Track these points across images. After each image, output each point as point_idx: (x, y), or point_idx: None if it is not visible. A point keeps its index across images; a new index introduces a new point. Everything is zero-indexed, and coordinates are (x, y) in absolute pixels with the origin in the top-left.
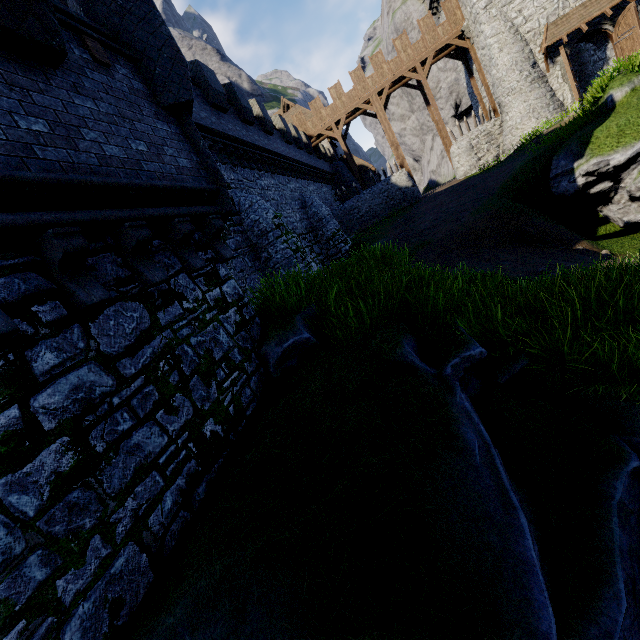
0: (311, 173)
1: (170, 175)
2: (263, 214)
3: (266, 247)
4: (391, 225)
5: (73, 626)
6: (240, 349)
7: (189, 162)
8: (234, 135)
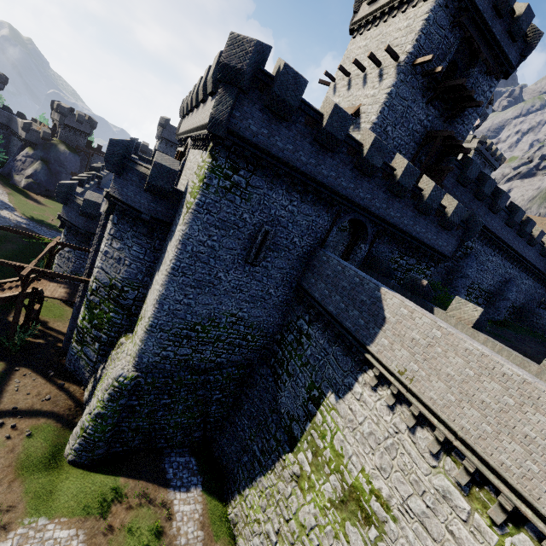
0: (540, 277)
1: (444, 250)
2: (468, 267)
3: (455, 276)
4: (532, 336)
5: None
6: None
7: (451, 250)
8: (501, 237)
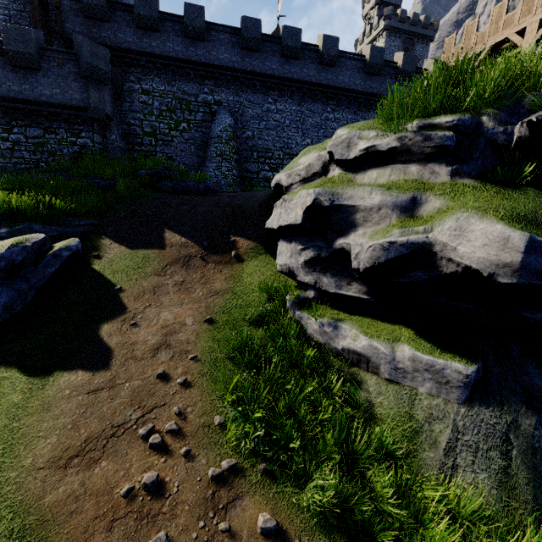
0: None
1: (65, 100)
2: (216, 127)
3: (210, 146)
4: None
5: (0, 165)
6: (71, 157)
7: (80, 97)
8: (254, 69)
